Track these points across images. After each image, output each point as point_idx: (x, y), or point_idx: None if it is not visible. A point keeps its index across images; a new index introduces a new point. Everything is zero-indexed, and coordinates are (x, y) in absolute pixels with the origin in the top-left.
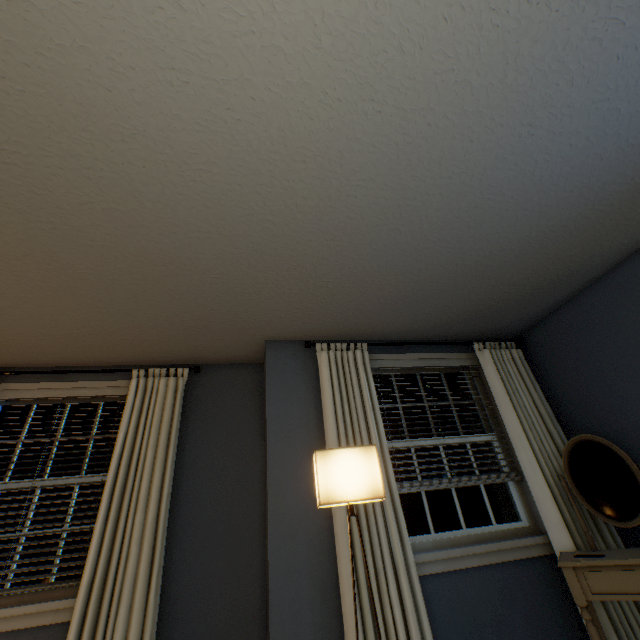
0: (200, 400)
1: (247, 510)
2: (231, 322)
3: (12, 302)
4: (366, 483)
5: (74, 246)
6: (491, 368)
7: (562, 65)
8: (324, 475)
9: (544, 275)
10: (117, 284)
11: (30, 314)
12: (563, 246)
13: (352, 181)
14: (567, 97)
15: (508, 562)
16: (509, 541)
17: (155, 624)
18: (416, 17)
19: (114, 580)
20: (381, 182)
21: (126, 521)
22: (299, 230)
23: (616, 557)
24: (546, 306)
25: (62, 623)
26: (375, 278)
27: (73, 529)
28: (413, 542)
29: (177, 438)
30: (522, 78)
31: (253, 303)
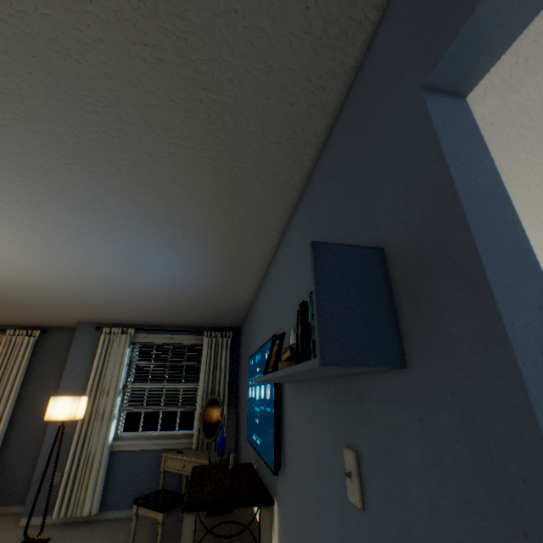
0: (46, 348)
1: None
2: (49, 316)
3: None
4: (69, 413)
5: None
6: (205, 349)
7: (103, 272)
8: (52, 407)
9: (211, 312)
10: None
11: None
12: (202, 305)
13: (52, 289)
14: (120, 277)
15: (170, 449)
16: (173, 439)
17: None
18: (22, 265)
19: None
20: (67, 289)
21: None
22: (45, 297)
23: (180, 454)
24: (235, 320)
25: None
26: (110, 309)
27: None
28: (126, 435)
29: (25, 370)
30: (90, 274)
31: (53, 312)
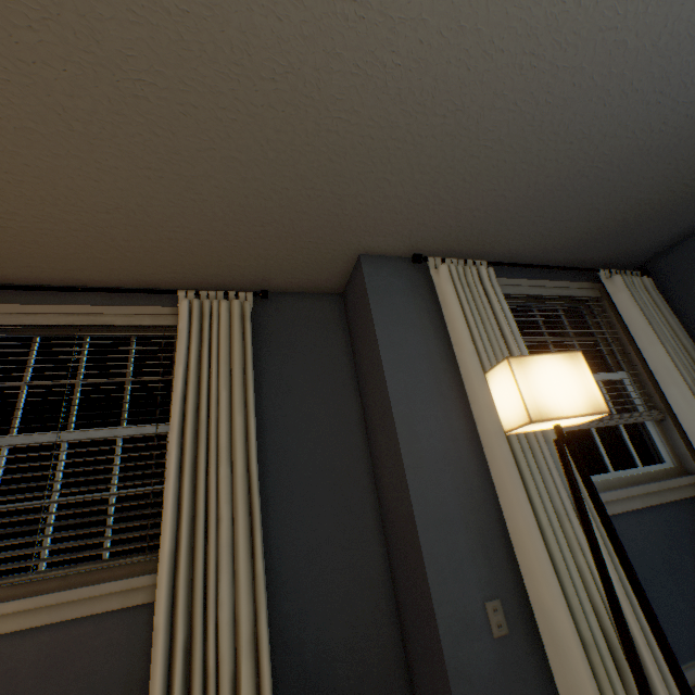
0: (270, 335)
1: (350, 464)
2: (328, 216)
3: (8, 141)
4: (582, 396)
5: (136, 6)
6: (625, 296)
7: None
8: (527, 387)
9: None
10: (189, 116)
11: (36, 172)
12: None
13: None
14: None
15: (667, 504)
16: (668, 481)
17: (266, 598)
18: None
19: (204, 549)
20: None
21: (206, 477)
22: (498, 22)
23: None
24: None
25: (133, 607)
26: (544, 147)
27: (126, 492)
28: None
29: (253, 377)
30: None
31: (371, 181)
